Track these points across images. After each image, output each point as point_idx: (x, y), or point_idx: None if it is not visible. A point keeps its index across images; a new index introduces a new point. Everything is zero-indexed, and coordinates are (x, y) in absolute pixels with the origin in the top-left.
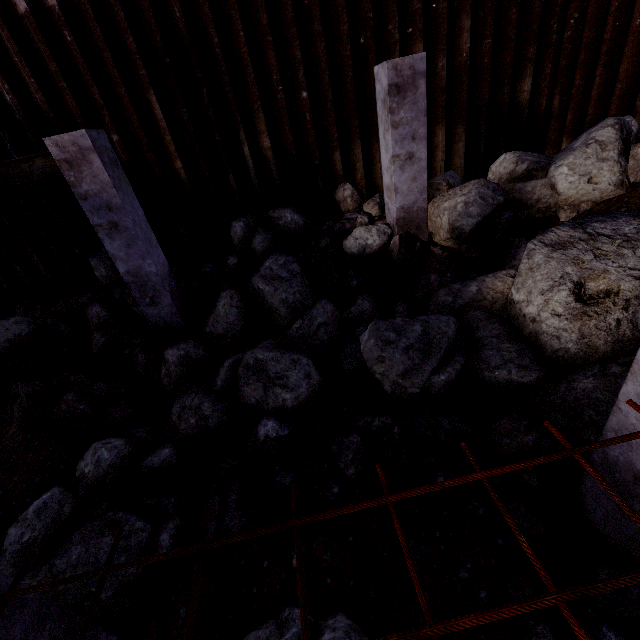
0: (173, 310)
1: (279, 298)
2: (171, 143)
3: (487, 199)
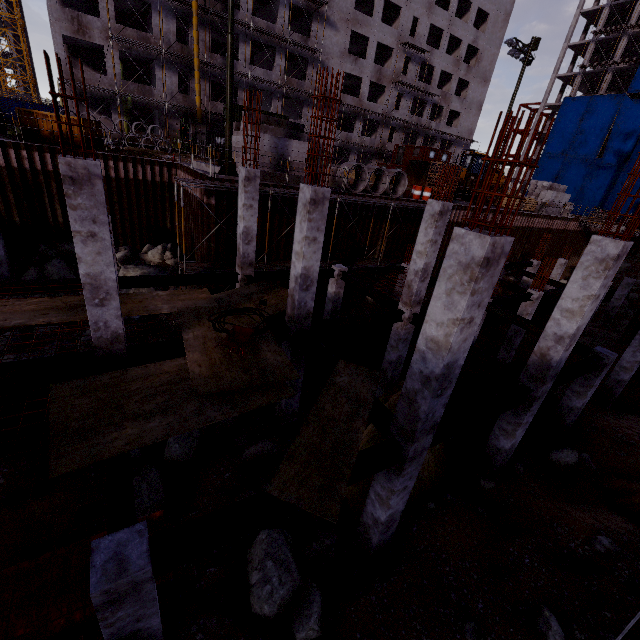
0: (8, 270)
1: (55, 272)
2: (16, 211)
3: (127, 256)
